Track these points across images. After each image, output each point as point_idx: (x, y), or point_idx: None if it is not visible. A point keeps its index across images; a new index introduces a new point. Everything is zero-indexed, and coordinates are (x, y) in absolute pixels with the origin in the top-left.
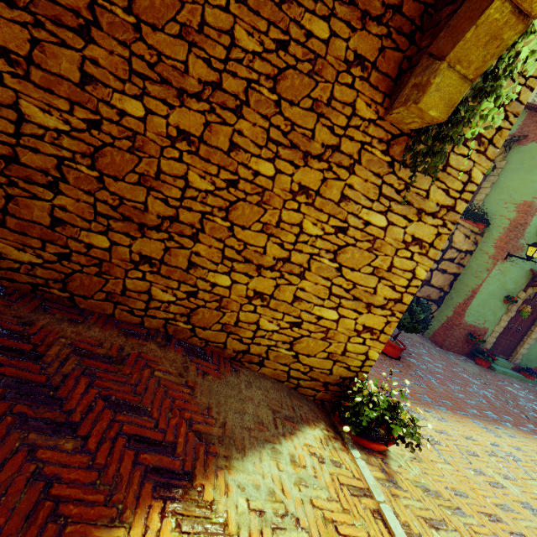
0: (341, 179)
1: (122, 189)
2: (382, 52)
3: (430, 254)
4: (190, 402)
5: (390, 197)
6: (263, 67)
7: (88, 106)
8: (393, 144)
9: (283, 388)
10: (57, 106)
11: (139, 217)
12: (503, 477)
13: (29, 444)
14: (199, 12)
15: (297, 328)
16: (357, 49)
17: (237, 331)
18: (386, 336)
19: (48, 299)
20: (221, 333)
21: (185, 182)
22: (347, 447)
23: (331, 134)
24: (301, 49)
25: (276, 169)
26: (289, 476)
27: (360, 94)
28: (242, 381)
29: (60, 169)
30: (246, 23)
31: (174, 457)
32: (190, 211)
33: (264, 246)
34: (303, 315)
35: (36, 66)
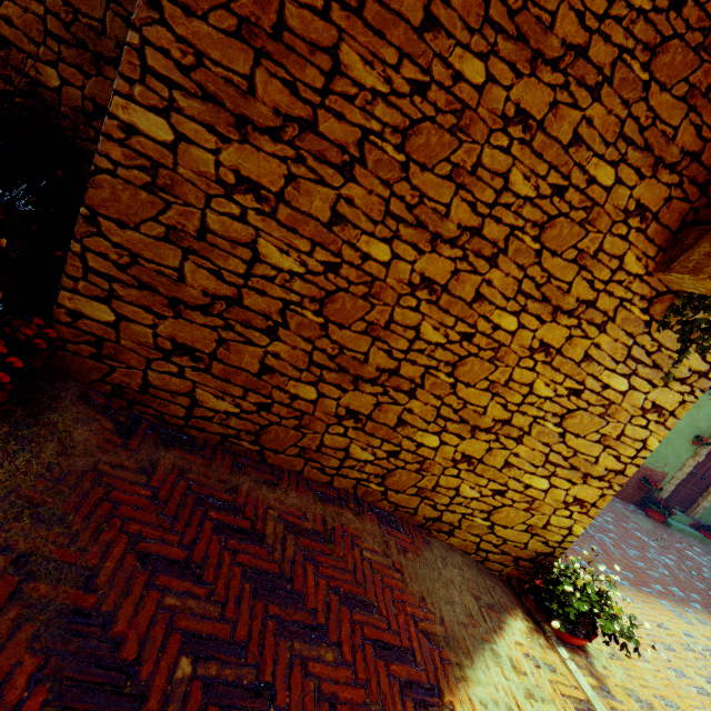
0: (589, 337)
1: (345, 337)
2: (667, 202)
3: (668, 423)
4: (405, 591)
5: (638, 359)
6: (531, 213)
7: (330, 248)
8: (655, 302)
9: (471, 562)
10: (297, 246)
11: (356, 369)
12: (706, 679)
13: (298, 655)
14: (476, 152)
15: (500, 496)
16: (641, 198)
17: (432, 496)
18: (597, 509)
19: (236, 453)
20: (415, 497)
21: (415, 333)
22: (552, 643)
23: (590, 288)
24: (579, 196)
25: (519, 323)
26: (517, 686)
27: (632, 246)
28: (437, 557)
29: (284, 314)
30: (524, 166)
31: (417, 667)
32: (414, 364)
33: (486, 405)
34: (510, 483)
35: (285, 203)
